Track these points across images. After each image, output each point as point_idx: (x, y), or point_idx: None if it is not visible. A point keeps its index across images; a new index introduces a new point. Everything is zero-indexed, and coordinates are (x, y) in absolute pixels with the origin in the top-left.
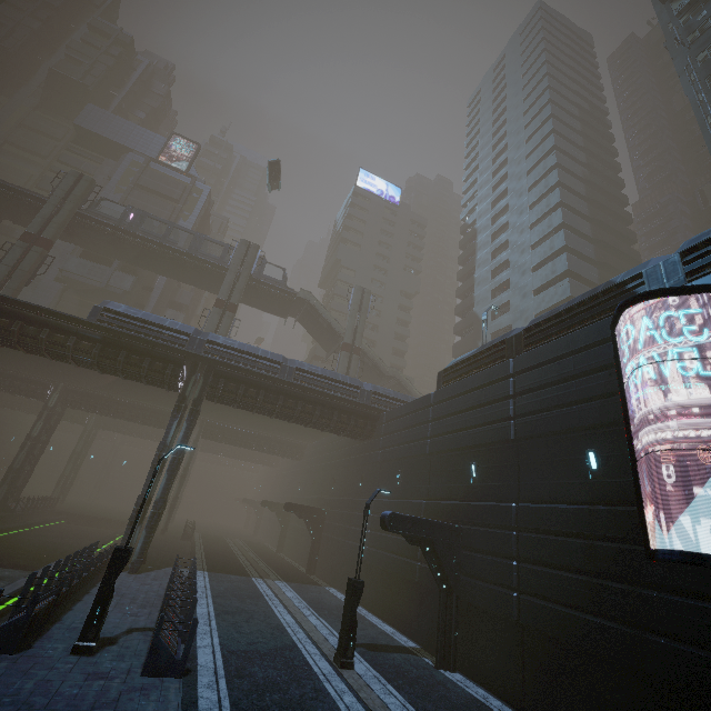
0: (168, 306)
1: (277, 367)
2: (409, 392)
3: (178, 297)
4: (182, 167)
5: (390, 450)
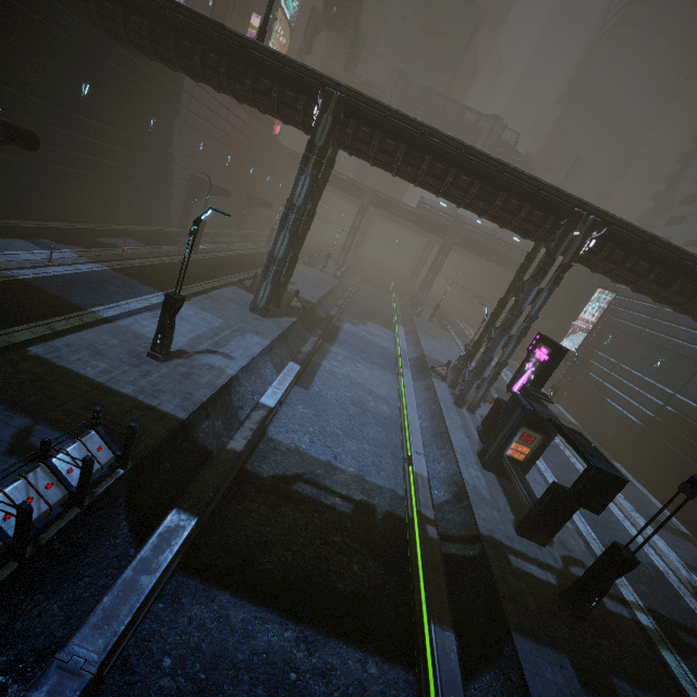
0: None
1: (490, 237)
2: None
3: None
4: None
5: None
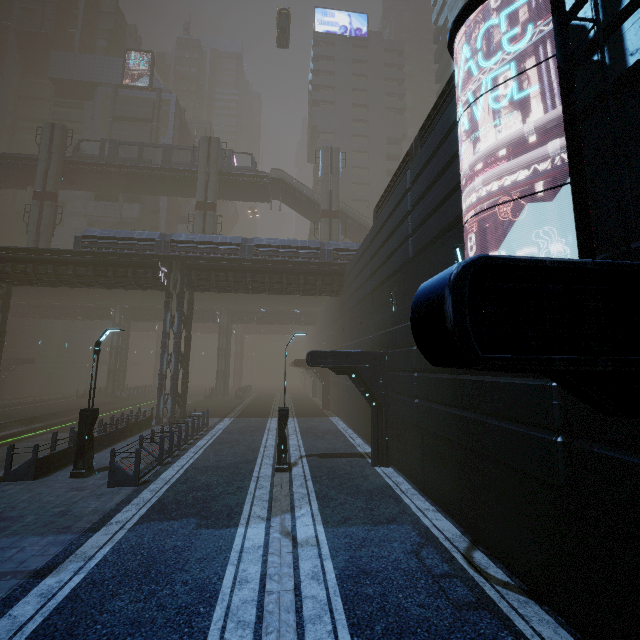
0: (178, 222)
1: (236, 248)
2: None
3: (183, 211)
4: (147, 83)
5: (351, 299)
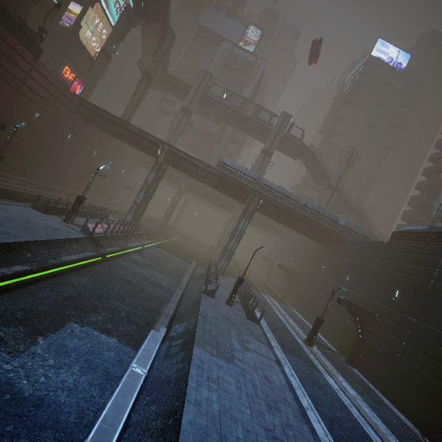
0: (231, 141)
1: (294, 202)
2: (365, 221)
3: (236, 136)
4: (250, 47)
5: (346, 261)
